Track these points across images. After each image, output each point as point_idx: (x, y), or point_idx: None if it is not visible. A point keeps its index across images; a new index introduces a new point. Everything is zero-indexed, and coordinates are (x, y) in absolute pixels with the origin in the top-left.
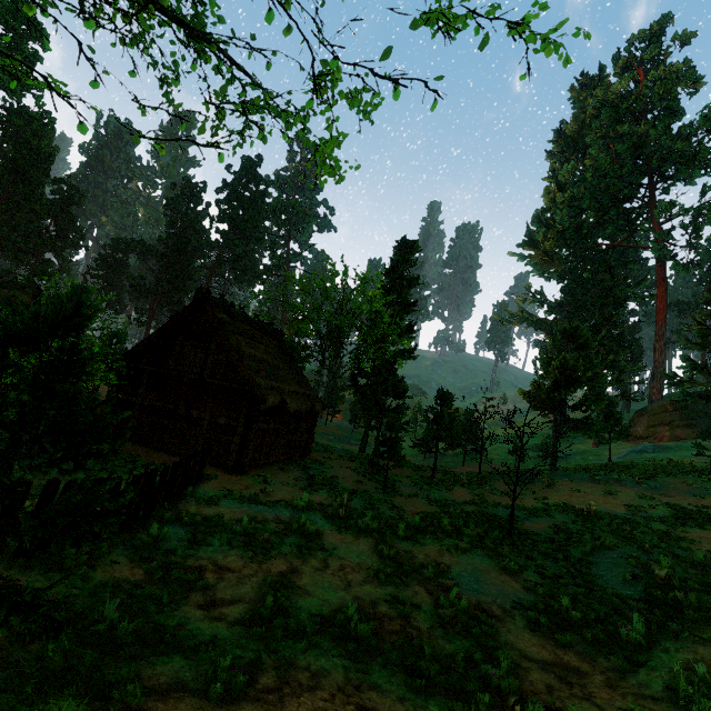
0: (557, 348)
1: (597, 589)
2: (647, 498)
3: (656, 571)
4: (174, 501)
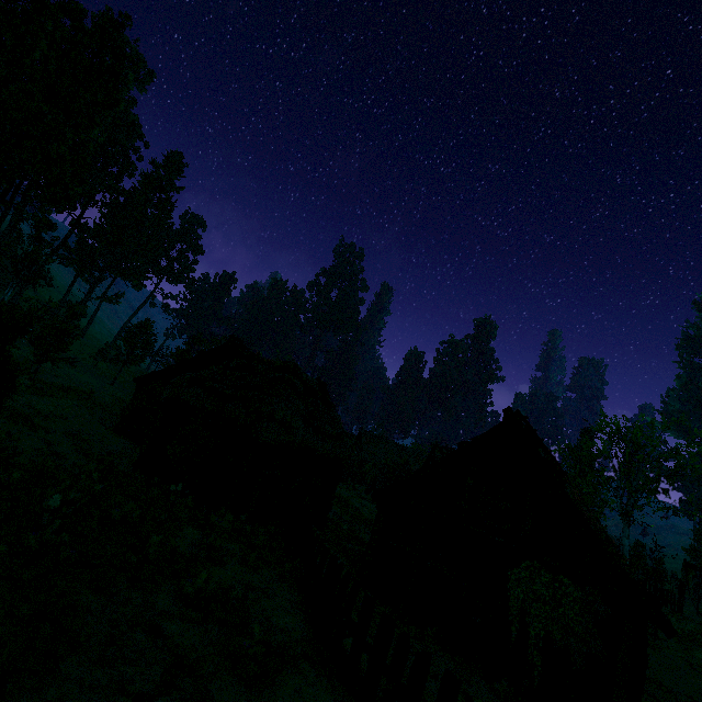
0: None
1: None
2: None
3: None
4: None
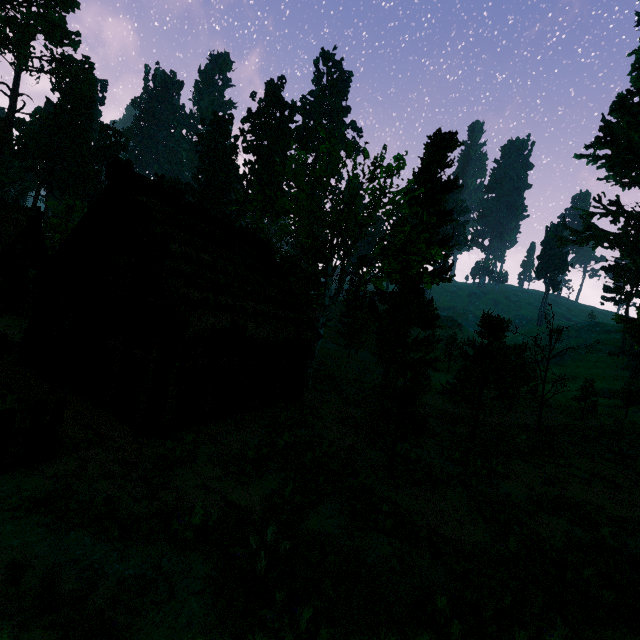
0: None
1: None
2: None
3: None
4: None
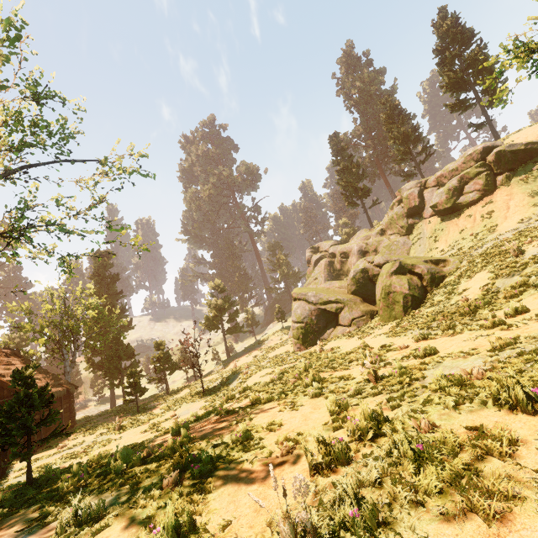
0: (211, 295)
1: (229, 388)
2: (261, 350)
3: (244, 372)
4: (4, 477)
